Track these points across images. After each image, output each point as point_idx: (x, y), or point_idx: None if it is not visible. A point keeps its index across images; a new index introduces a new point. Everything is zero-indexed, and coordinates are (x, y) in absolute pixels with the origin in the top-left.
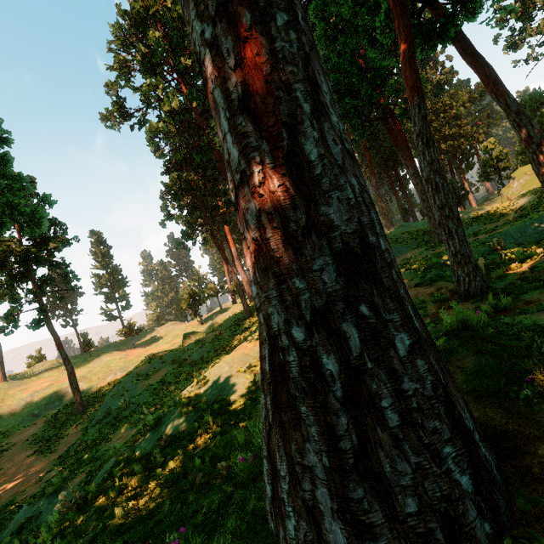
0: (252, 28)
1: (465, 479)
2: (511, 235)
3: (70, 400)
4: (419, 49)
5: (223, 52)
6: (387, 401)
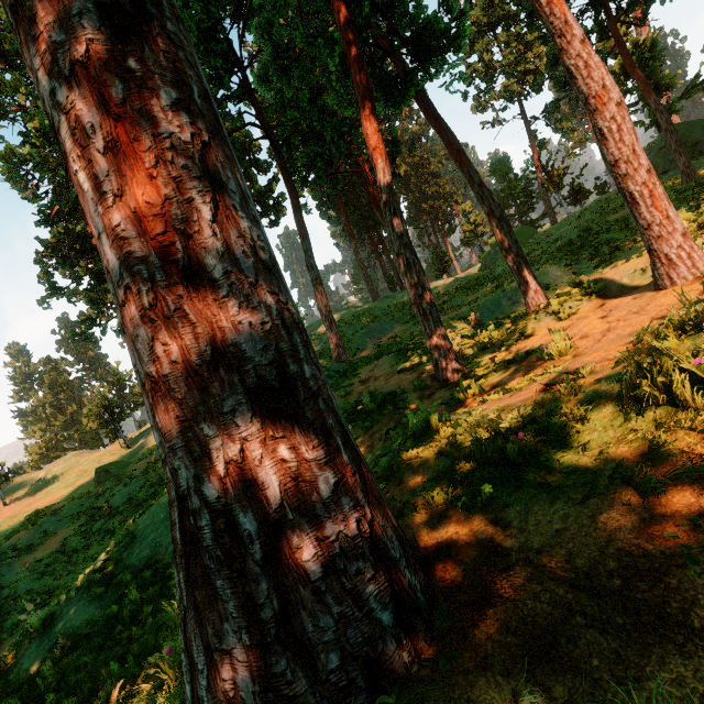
0: (127, 104)
1: (386, 615)
2: (488, 308)
3: None
4: (381, 104)
5: (85, 127)
6: (309, 553)
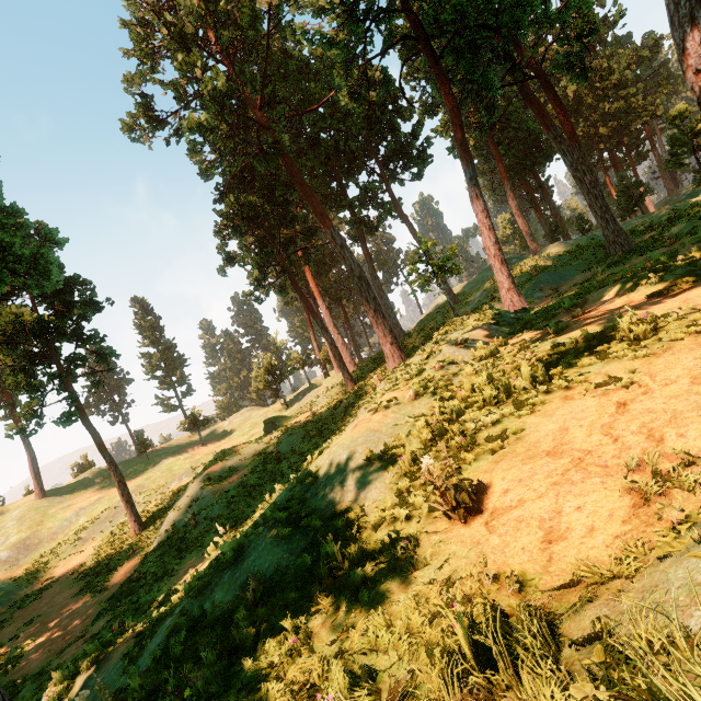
0: None
1: None
2: None
3: (126, 517)
4: None
5: None
6: None
